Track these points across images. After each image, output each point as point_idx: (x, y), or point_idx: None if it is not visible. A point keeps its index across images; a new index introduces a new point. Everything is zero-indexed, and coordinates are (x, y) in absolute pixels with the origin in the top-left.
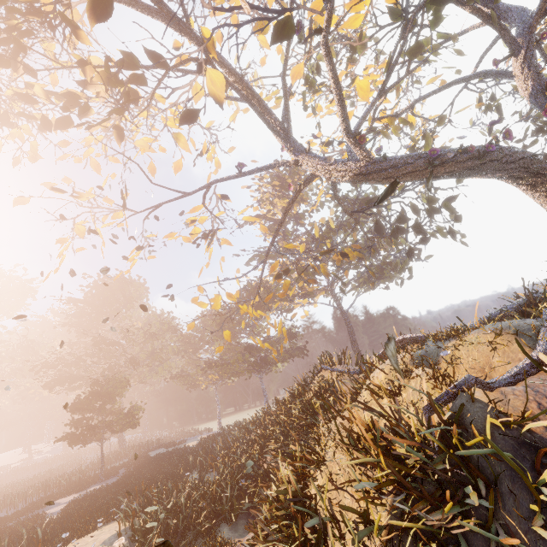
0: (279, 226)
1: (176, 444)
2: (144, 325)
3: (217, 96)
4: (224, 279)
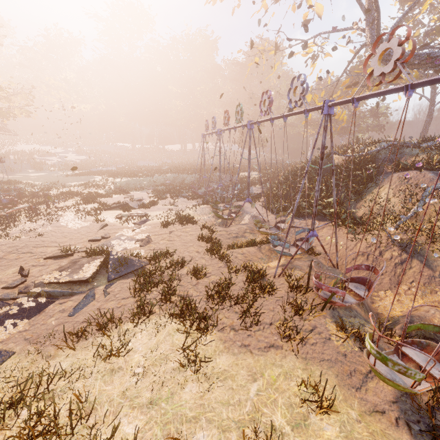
0: (349, 63)
1: (280, 161)
2: (276, 85)
3: (319, 14)
4: (313, 89)
